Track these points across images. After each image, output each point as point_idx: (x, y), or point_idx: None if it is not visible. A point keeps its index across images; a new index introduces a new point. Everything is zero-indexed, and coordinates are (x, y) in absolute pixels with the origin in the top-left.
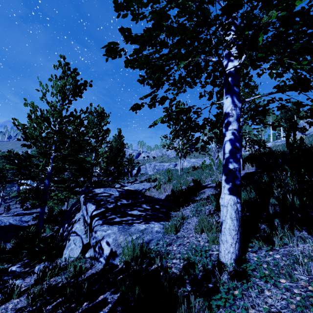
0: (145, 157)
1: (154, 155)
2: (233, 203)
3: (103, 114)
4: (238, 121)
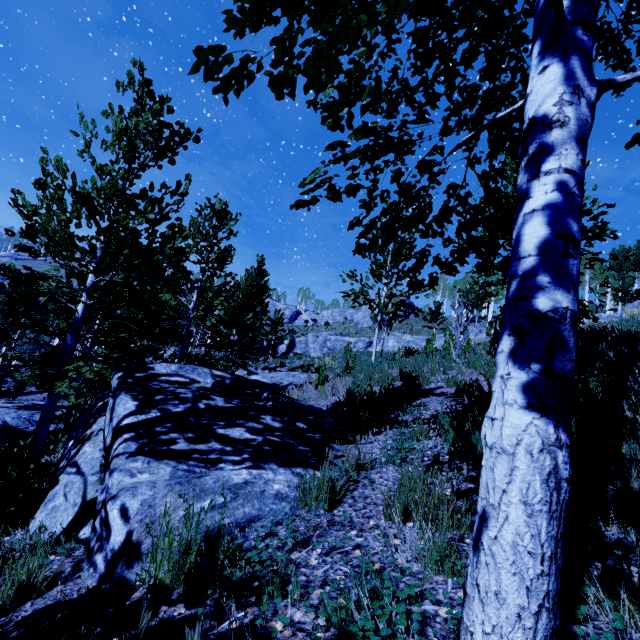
0: (309, 322)
1: (328, 319)
2: (540, 443)
3: (224, 213)
4: (583, 145)
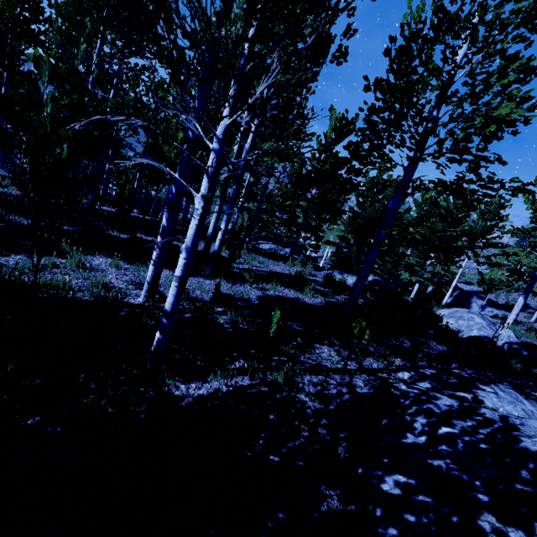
0: None
1: None
2: None
3: None
4: None
